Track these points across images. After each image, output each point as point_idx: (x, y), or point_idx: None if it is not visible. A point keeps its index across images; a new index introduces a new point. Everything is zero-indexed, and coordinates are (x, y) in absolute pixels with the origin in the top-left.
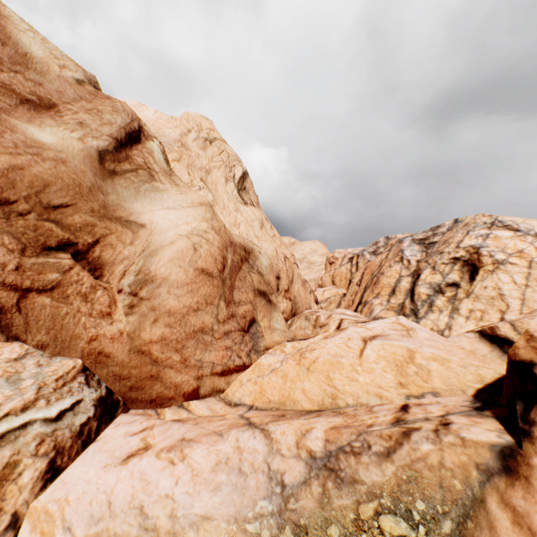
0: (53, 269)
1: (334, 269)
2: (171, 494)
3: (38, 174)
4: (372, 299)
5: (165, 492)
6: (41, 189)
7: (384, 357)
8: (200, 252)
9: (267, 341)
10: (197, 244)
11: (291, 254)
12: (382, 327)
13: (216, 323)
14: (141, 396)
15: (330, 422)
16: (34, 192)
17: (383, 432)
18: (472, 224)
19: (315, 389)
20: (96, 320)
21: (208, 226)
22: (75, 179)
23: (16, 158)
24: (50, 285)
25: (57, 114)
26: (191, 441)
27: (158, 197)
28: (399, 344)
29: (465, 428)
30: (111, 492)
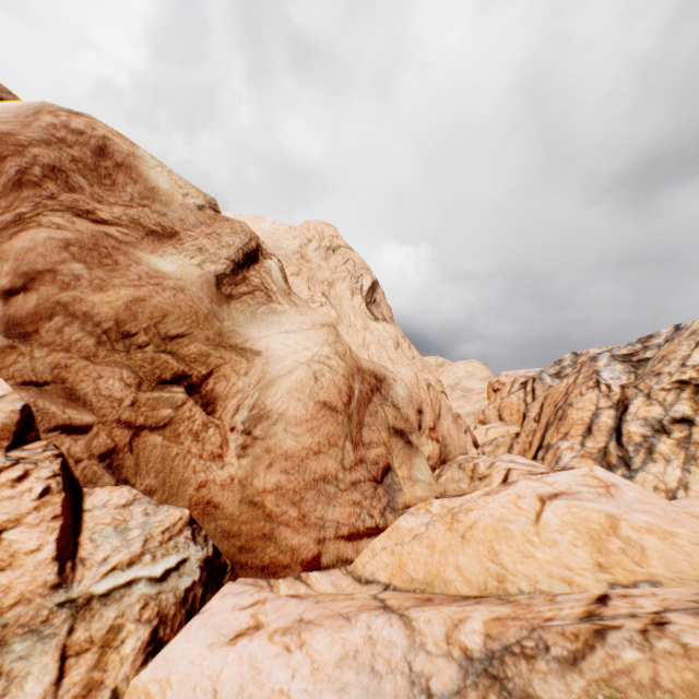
0: (166, 404)
1: (500, 399)
2: (286, 690)
3: (158, 304)
4: (557, 442)
5: (279, 686)
6: (160, 319)
7: (572, 525)
8: (322, 381)
9: (406, 496)
10: (318, 372)
11: (437, 380)
12: (567, 481)
13: (340, 470)
14: (251, 560)
15: (492, 611)
16: (154, 323)
17: (566, 628)
18: None
19: (473, 566)
20: (206, 463)
21: (331, 350)
22: (192, 307)
23: (139, 290)
24: (163, 422)
25: (178, 242)
26: (311, 624)
27: (275, 320)
28: (594, 506)
29: (689, 631)
30: (216, 678)
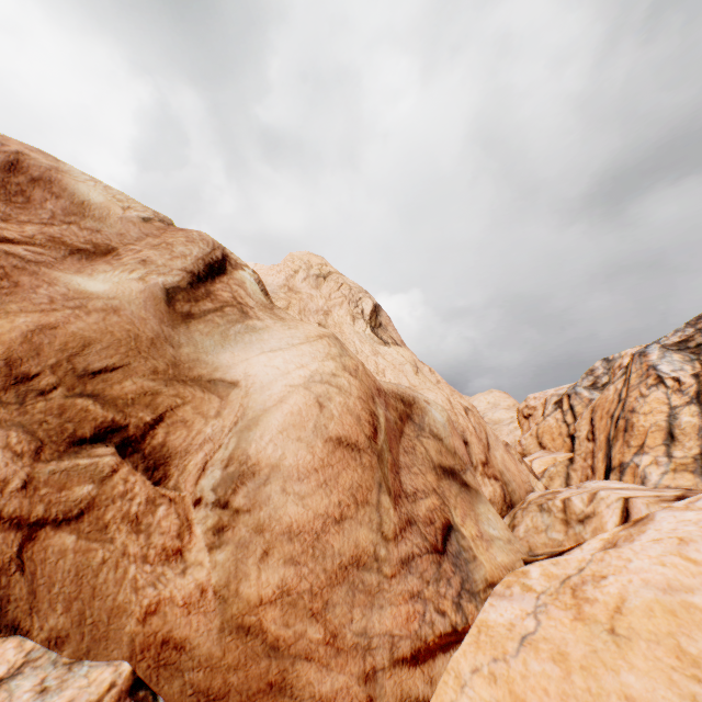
0: (83, 478)
1: (535, 424)
2: None
3: (77, 331)
4: (632, 458)
5: None
6: (78, 350)
7: None
8: (330, 408)
9: (484, 566)
10: (323, 396)
11: (471, 406)
12: None
13: (380, 542)
14: None
15: None
16: (67, 356)
17: None
18: None
19: (661, 695)
20: (154, 569)
21: (336, 365)
22: (130, 331)
23: (49, 315)
24: (77, 509)
25: (115, 258)
26: None
27: (254, 339)
28: None
29: None
30: None
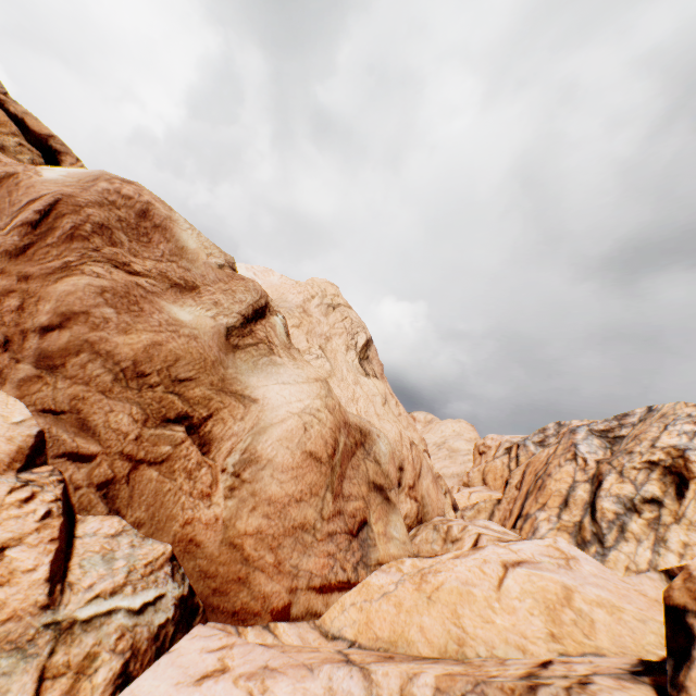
0: (167, 441)
1: (485, 462)
2: None
3: (172, 349)
4: (535, 512)
5: None
6: (173, 363)
7: (531, 593)
8: (311, 432)
9: (380, 552)
10: (308, 423)
11: (421, 438)
12: (531, 550)
13: (319, 519)
14: (223, 604)
15: (446, 668)
16: (167, 366)
17: (505, 683)
18: (671, 415)
19: (436, 628)
20: (194, 501)
21: (322, 403)
22: (202, 354)
23: (158, 335)
24: (161, 458)
25: (198, 295)
26: (275, 671)
27: (274, 371)
28: (553, 577)
29: (606, 690)
30: None
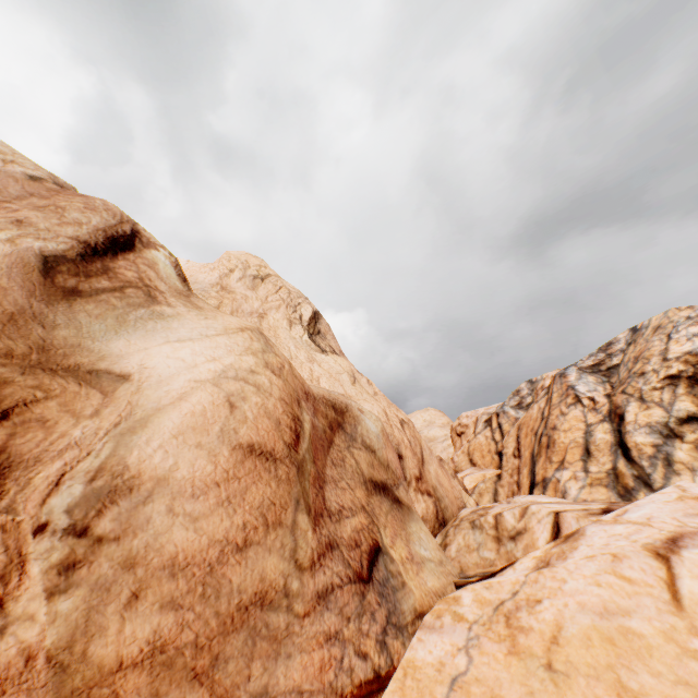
0: None
1: (467, 442)
2: None
3: None
4: (554, 473)
5: None
6: None
7: None
8: (244, 410)
9: (414, 594)
10: (236, 395)
11: (407, 419)
12: (667, 514)
13: (293, 573)
14: None
15: None
16: None
17: None
18: (669, 324)
19: None
20: None
21: (257, 361)
22: None
23: None
24: None
25: None
26: None
27: (160, 327)
28: None
29: None
30: None
